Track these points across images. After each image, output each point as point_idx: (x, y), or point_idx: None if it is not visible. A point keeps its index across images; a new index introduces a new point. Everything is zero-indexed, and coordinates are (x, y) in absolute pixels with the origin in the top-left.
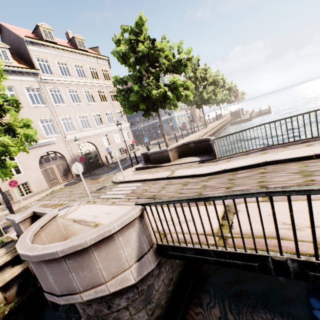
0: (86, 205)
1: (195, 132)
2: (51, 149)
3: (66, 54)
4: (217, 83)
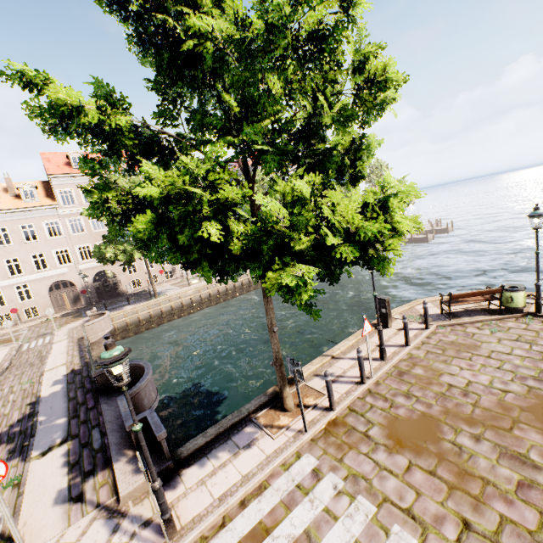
0: (8, 349)
1: None
2: (63, 278)
3: (93, 179)
4: None
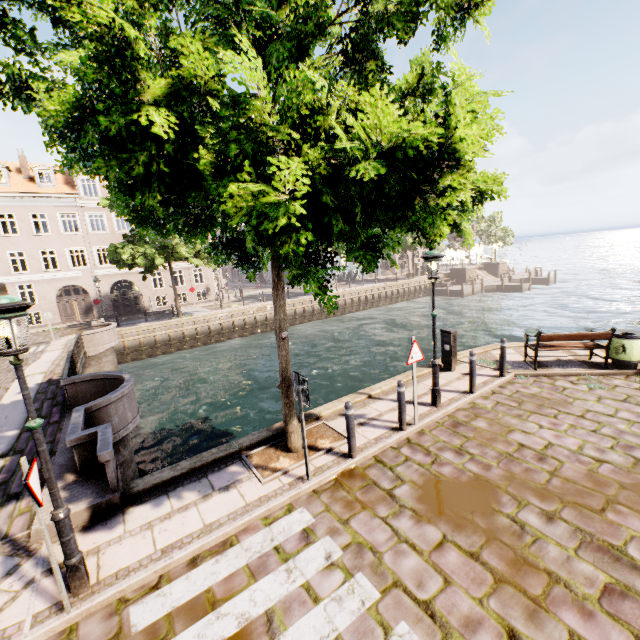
0: None
1: (288, 298)
2: (75, 282)
3: None
4: None
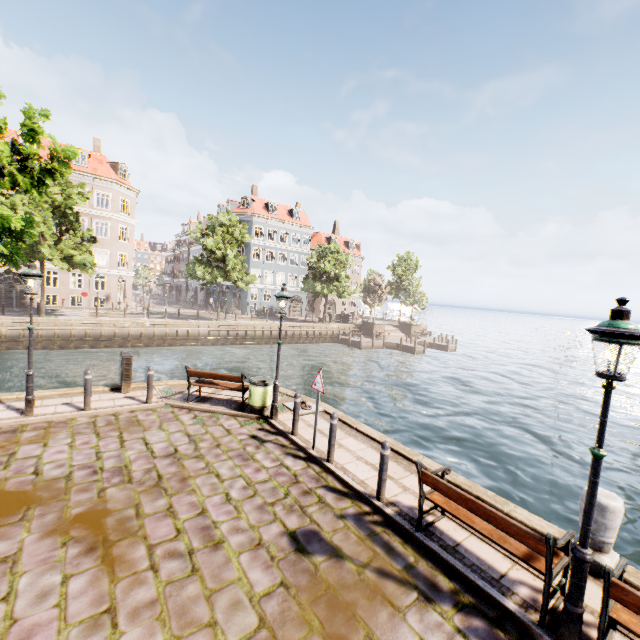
0: None
1: (178, 319)
2: None
3: None
4: (227, 261)
